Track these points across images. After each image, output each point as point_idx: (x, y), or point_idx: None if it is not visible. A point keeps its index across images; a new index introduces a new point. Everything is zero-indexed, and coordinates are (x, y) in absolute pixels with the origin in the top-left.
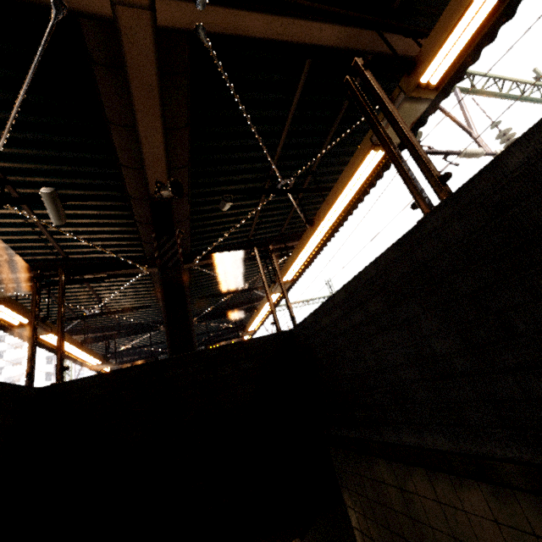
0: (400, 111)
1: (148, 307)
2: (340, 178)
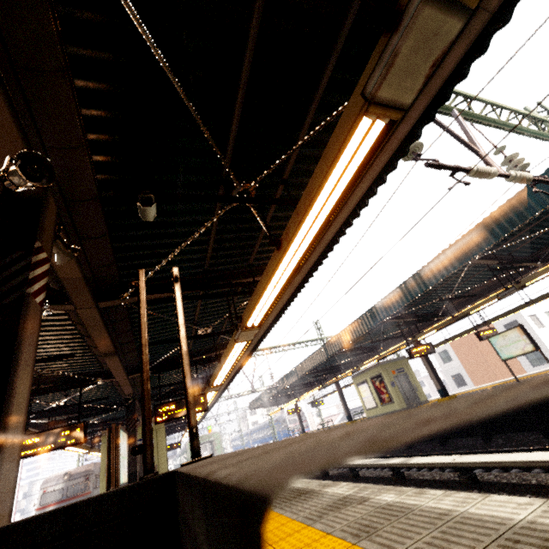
0: (417, 25)
1: (70, 357)
2: (316, 170)
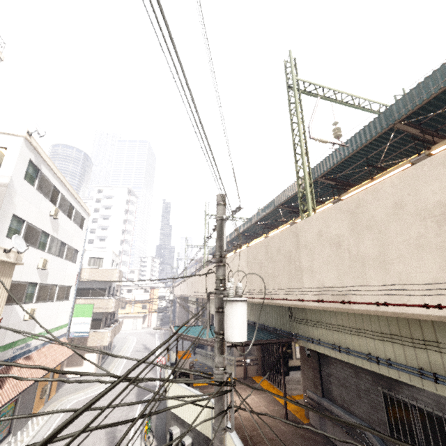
0: None
1: None
2: None
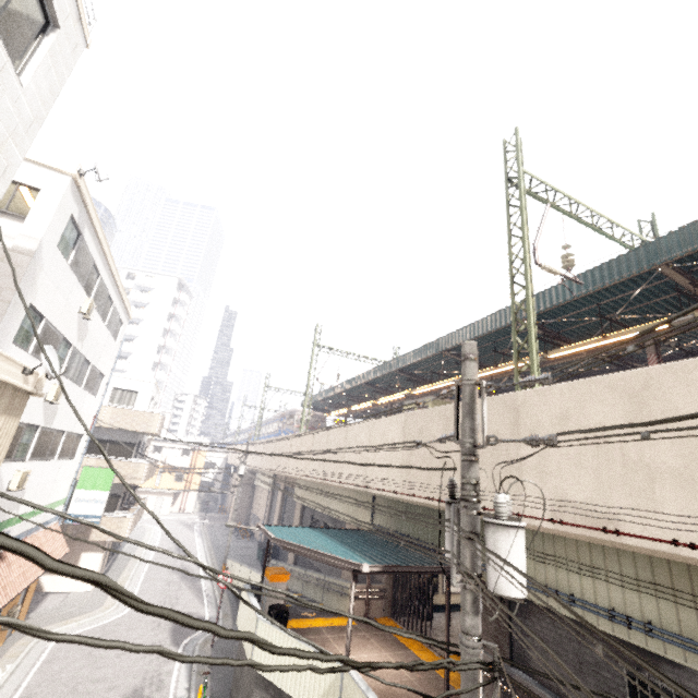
0: None
1: None
2: None
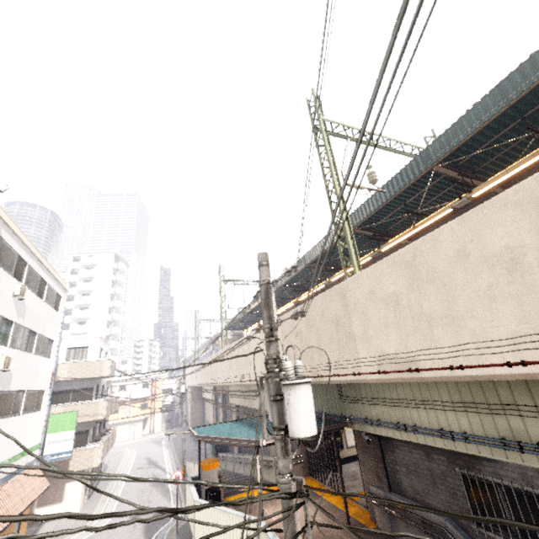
0: None
1: None
2: None
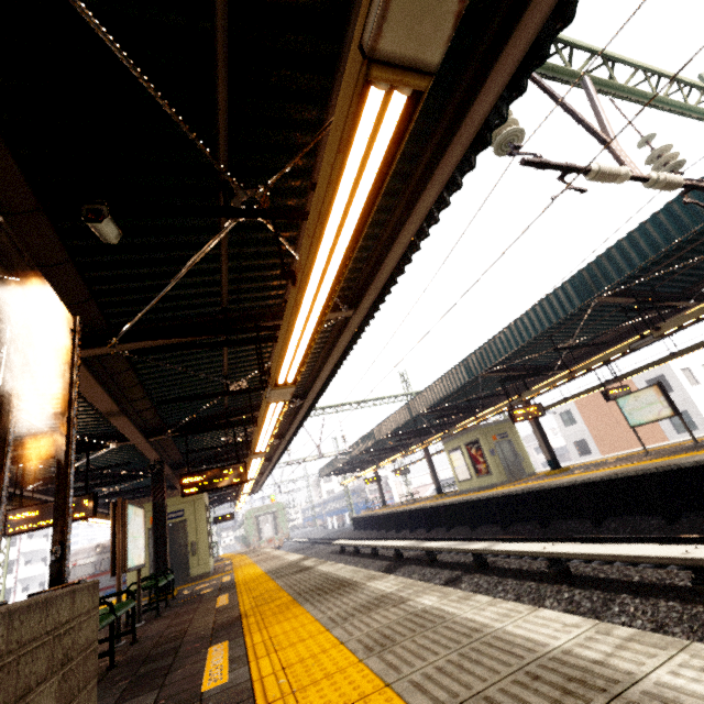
0: None
1: None
2: (321, 171)
